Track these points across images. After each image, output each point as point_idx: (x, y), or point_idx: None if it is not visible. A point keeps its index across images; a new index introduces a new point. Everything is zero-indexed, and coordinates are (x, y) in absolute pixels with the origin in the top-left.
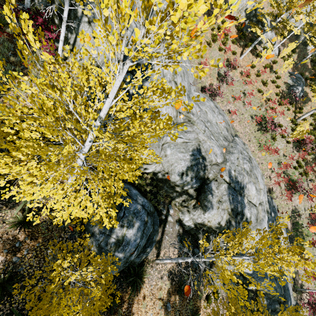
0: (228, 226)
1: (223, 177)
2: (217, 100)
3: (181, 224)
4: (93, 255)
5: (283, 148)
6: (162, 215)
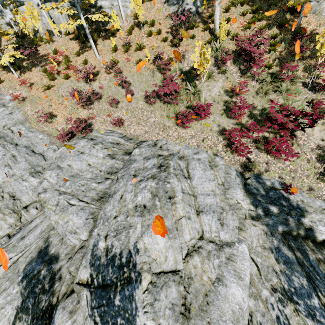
0: None
1: (76, 278)
2: (96, 127)
3: None
4: None
5: (222, 86)
6: None
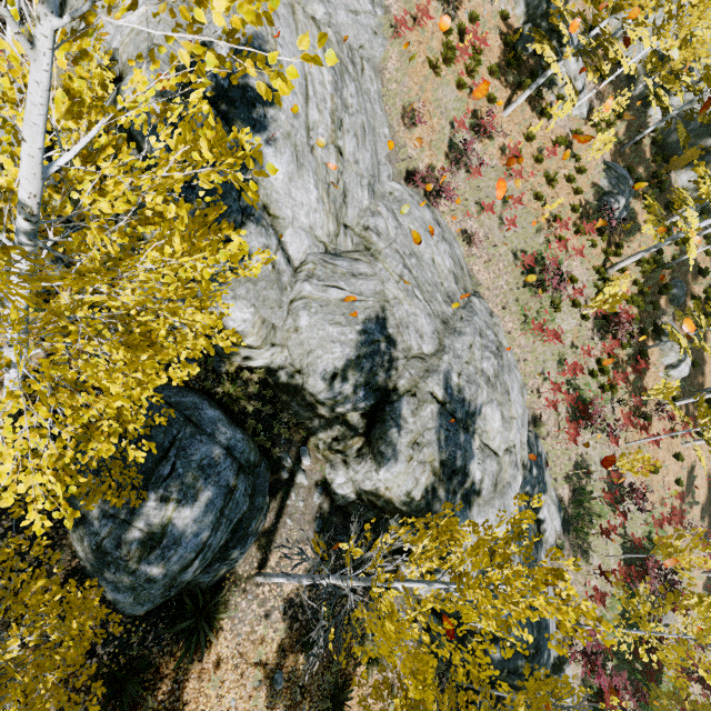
0: (429, 500)
1: (430, 388)
2: (442, 208)
3: (328, 492)
4: (58, 579)
5: (573, 329)
6: (282, 470)
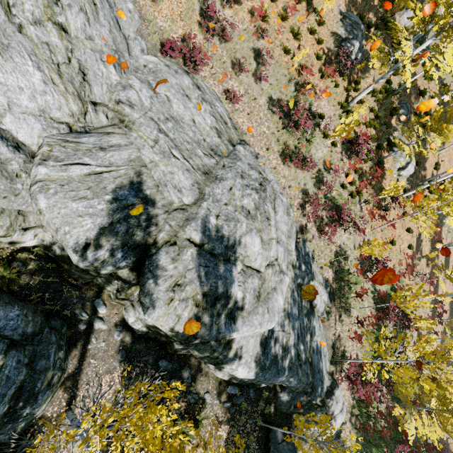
0: None
1: (187, 235)
2: (203, 73)
3: (128, 328)
4: None
5: (326, 155)
6: (78, 324)
